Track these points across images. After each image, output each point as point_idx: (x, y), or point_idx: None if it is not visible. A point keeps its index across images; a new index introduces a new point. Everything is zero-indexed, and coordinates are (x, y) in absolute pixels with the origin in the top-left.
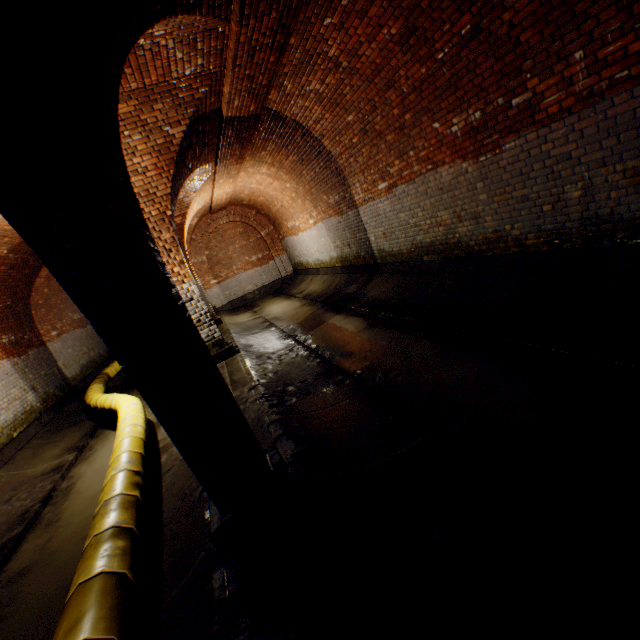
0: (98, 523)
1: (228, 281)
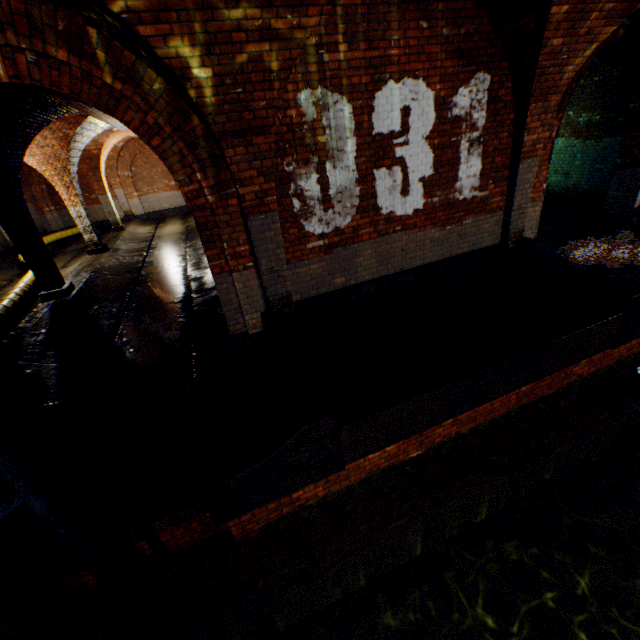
0: (11, 291)
1: (149, 196)
